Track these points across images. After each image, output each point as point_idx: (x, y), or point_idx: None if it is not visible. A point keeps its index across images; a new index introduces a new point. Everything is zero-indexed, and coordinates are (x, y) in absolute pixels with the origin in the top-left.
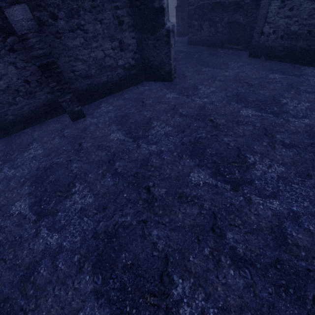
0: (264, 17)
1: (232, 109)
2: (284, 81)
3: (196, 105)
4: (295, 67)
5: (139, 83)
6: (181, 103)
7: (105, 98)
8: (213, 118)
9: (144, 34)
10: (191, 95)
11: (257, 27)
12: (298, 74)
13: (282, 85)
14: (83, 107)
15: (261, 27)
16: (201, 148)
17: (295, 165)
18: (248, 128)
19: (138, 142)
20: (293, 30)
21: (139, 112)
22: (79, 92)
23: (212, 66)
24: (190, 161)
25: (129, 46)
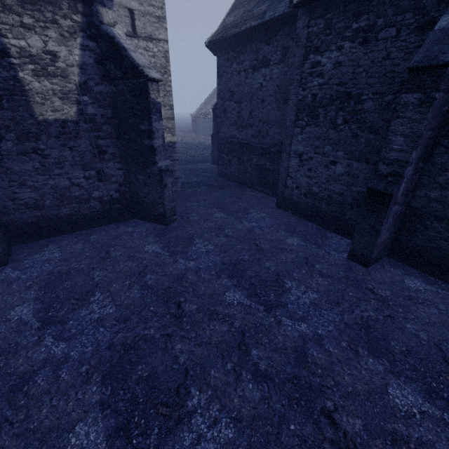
0: (286, 171)
1: (216, 287)
2: (300, 251)
3: (174, 271)
4: (321, 231)
5: (124, 220)
6: (158, 263)
7: (62, 235)
8: (184, 299)
9: (134, 168)
10: (178, 252)
11: (280, 178)
12: (321, 242)
13: (296, 258)
14: (19, 245)
15: (284, 179)
16: (131, 361)
17: (252, 426)
18: (221, 329)
19: (45, 331)
20: (314, 190)
21: (89, 270)
22: (18, 225)
23: (229, 212)
24: (97, 390)
25: (112, 176)
